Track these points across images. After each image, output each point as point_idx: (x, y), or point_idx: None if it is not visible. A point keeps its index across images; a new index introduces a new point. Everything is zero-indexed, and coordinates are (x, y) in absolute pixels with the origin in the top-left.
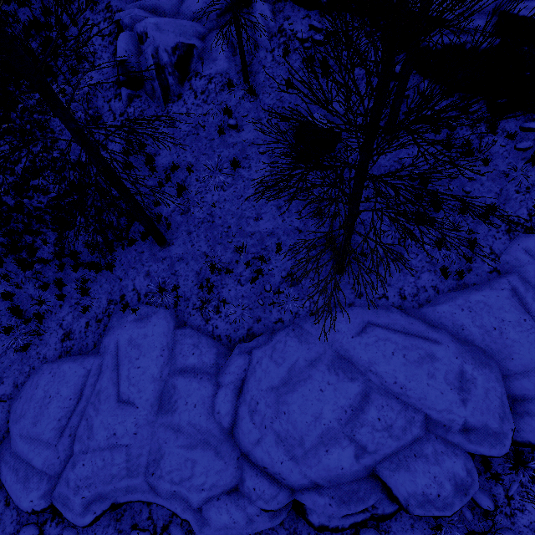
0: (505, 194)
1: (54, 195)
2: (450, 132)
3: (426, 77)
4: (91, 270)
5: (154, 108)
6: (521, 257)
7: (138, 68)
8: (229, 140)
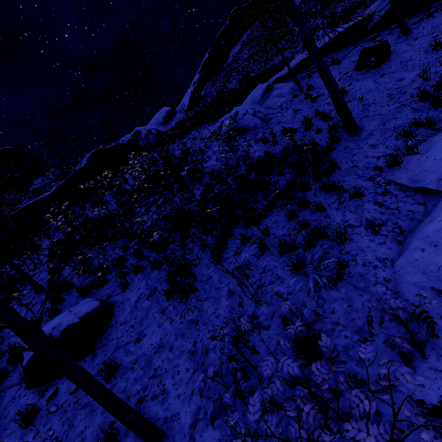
0: None
1: (234, 186)
2: (436, 12)
3: (389, 27)
4: (318, 183)
5: (260, 129)
6: None
7: (239, 126)
8: (322, 99)
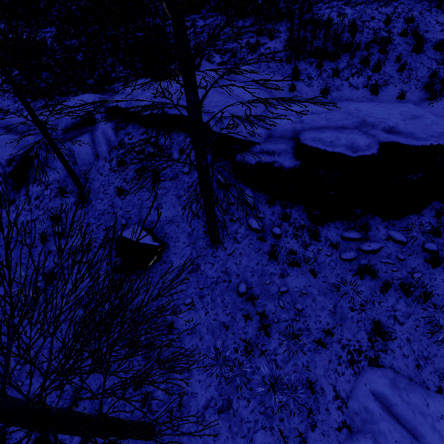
0: (340, 311)
1: None
2: (275, 239)
3: (248, 186)
4: None
5: None
6: (371, 406)
7: None
8: (53, 247)
